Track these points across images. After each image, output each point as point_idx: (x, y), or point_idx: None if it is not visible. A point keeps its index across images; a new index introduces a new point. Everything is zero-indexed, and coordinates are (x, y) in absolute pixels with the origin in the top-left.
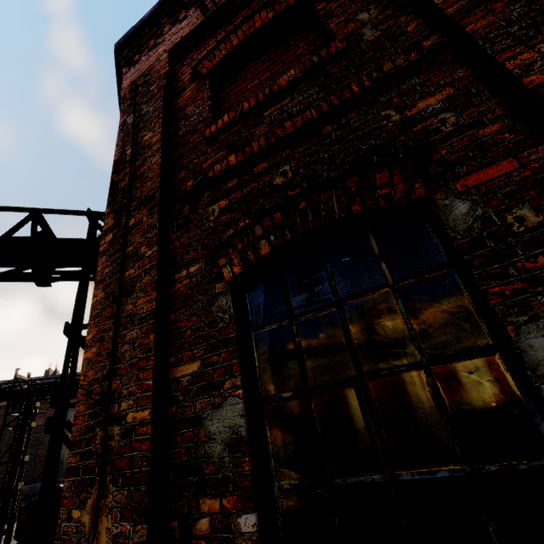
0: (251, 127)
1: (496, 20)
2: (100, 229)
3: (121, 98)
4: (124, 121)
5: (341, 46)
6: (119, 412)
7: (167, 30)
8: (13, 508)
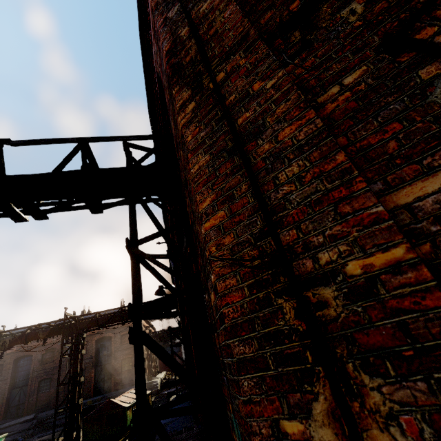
0: None
1: None
2: (134, 161)
3: (153, 7)
4: (165, 19)
5: None
6: (319, 268)
7: None
8: (77, 420)
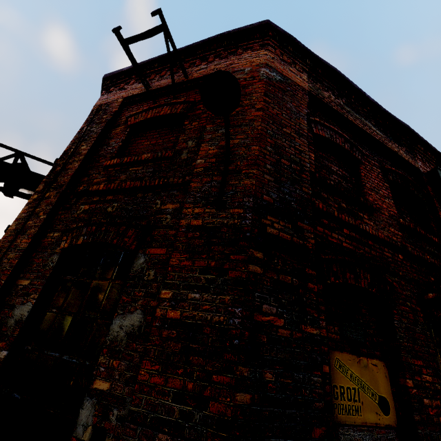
0: (121, 172)
1: (199, 187)
2: None
3: (91, 110)
4: (83, 128)
5: (170, 155)
6: None
7: (131, 83)
8: None
